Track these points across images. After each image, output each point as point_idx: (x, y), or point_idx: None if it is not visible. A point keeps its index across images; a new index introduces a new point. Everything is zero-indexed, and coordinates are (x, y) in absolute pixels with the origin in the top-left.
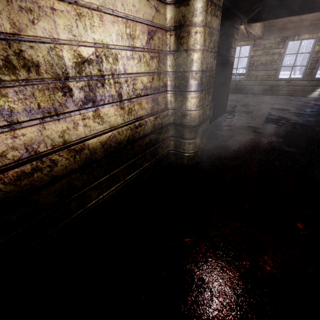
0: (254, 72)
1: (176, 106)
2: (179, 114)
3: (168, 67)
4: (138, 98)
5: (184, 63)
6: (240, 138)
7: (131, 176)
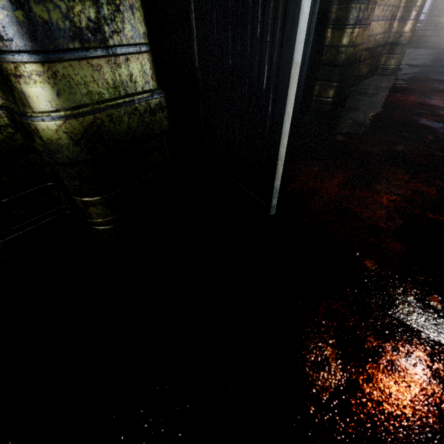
0: (435, 18)
1: (396, 31)
2: (397, 36)
3: (401, 4)
4: (388, 21)
5: (413, 1)
6: (420, 69)
7: (369, 69)
